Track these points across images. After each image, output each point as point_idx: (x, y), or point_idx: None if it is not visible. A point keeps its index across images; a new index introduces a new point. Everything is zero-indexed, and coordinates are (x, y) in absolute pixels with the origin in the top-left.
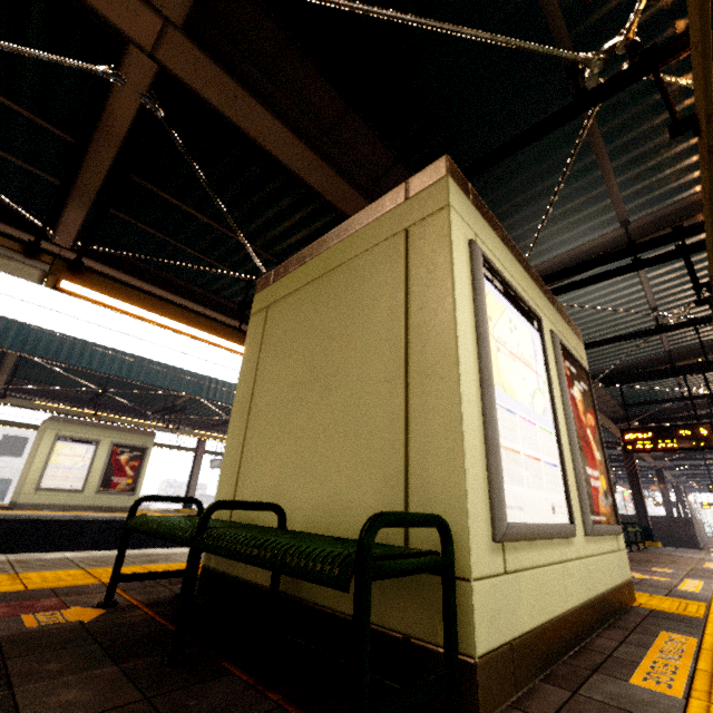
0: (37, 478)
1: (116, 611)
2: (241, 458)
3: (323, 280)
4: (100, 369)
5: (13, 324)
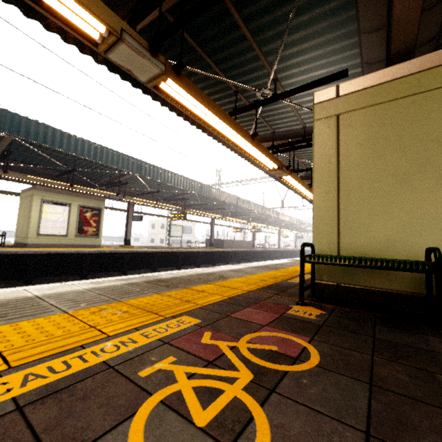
0: (36, 228)
1: (315, 306)
2: (338, 220)
3: (418, 98)
4: (76, 153)
5: (7, 114)
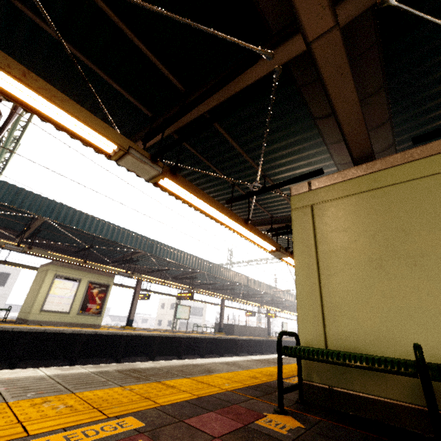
0: (41, 303)
1: (296, 417)
2: (322, 306)
3: (377, 192)
4: (95, 233)
5: (46, 200)
